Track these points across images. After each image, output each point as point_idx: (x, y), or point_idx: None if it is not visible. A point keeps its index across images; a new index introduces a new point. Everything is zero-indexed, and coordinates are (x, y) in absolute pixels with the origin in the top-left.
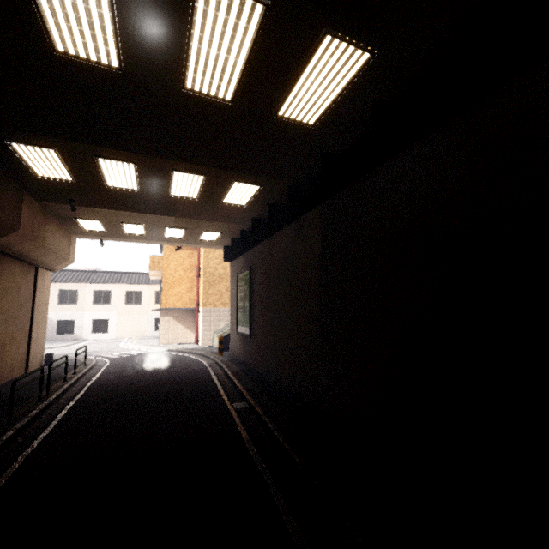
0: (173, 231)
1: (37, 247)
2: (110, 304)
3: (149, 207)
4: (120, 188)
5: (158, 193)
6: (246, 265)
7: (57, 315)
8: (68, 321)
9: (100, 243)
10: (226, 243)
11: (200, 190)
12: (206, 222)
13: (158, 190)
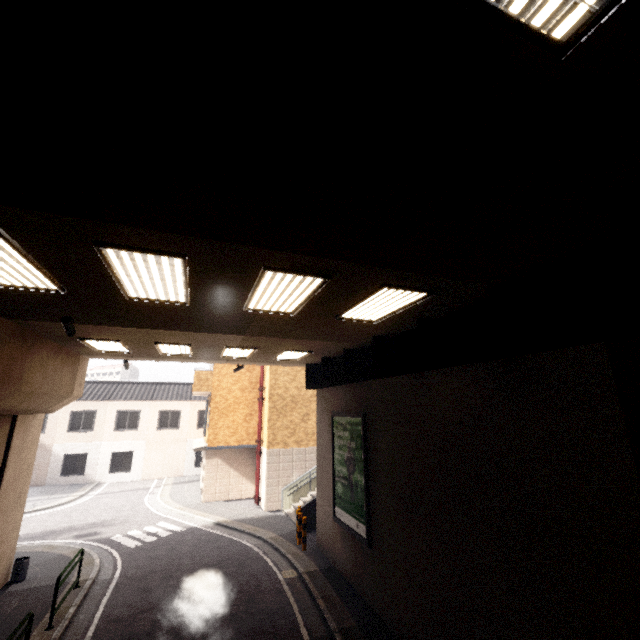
0: (236, 350)
1: (5, 395)
2: (137, 430)
3: (204, 323)
4: (153, 299)
5: (223, 305)
6: (352, 405)
7: (65, 447)
8: (78, 455)
9: (124, 364)
10: (311, 361)
11: (306, 301)
12: (293, 340)
13: (224, 301)
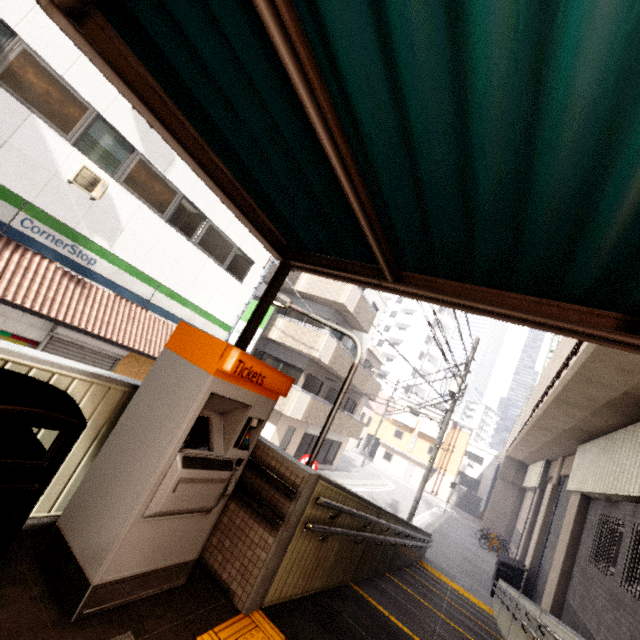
0: None
1: None
2: None
3: None
4: None
5: None
6: None
7: None
8: None
9: None
10: None
11: None
12: None
13: None
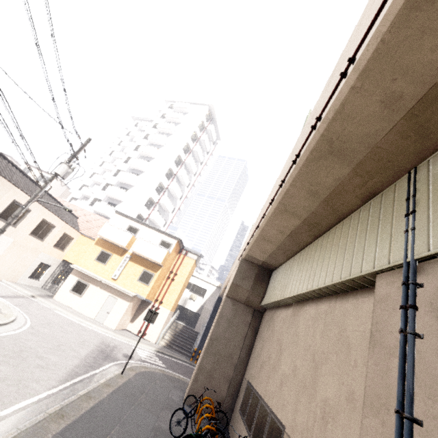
0: None
1: None
2: (14, 227)
3: None
4: None
5: None
6: None
7: None
8: None
9: None
10: None
11: None
12: None
13: None
